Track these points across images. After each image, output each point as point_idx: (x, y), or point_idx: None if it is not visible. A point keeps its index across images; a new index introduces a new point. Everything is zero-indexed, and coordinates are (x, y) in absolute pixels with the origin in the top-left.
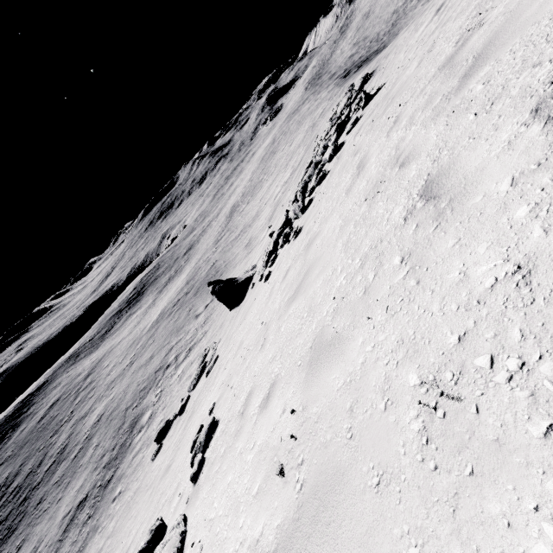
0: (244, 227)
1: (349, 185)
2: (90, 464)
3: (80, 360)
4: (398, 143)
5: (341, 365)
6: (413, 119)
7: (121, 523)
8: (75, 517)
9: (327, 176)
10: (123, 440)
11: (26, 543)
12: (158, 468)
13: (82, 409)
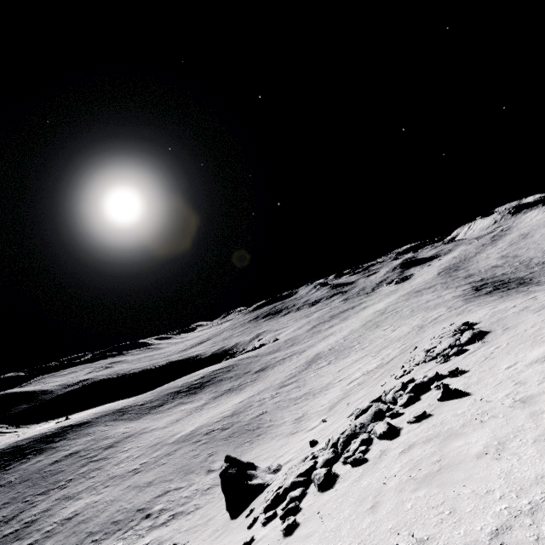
0: (309, 391)
1: None
2: None
3: (121, 421)
4: None
5: None
6: None
7: None
8: None
9: (360, 466)
10: None
11: None
12: None
13: (76, 486)
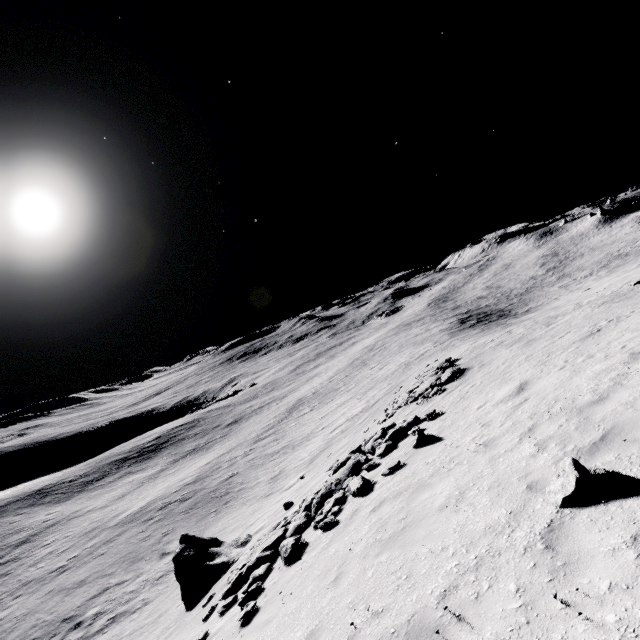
0: (288, 444)
1: None
2: None
3: (41, 505)
4: None
5: None
6: None
7: None
8: None
9: (331, 531)
10: None
11: None
12: None
13: None
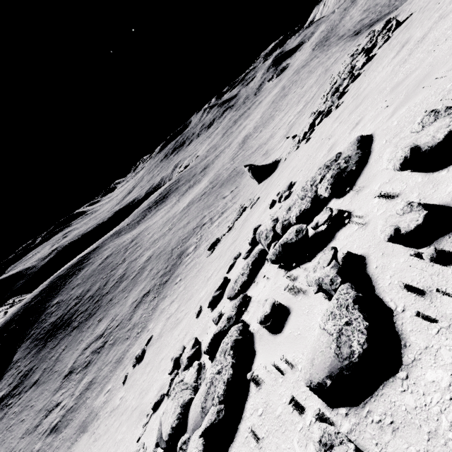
0: (259, 145)
1: (394, 55)
2: (147, 278)
3: (122, 235)
4: (440, 14)
5: (418, 70)
6: None
7: (191, 282)
8: (142, 300)
9: (361, 74)
10: (174, 262)
11: (105, 318)
12: (219, 252)
13: (133, 256)
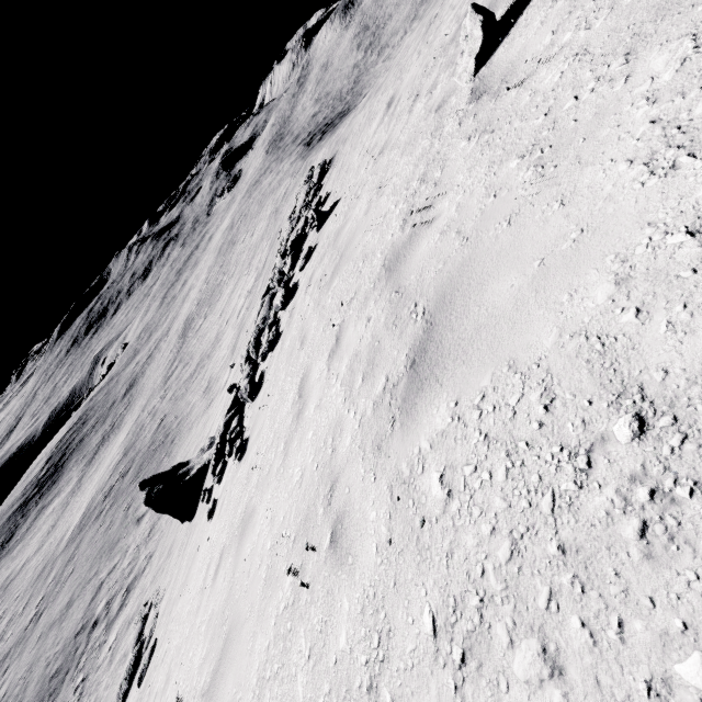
0: (201, 358)
1: (288, 430)
2: None
3: None
4: (336, 425)
5: None
6: (353, 382)
7: None
8: None
9: (278, 342)
10: None
11: None
12: None
13: None
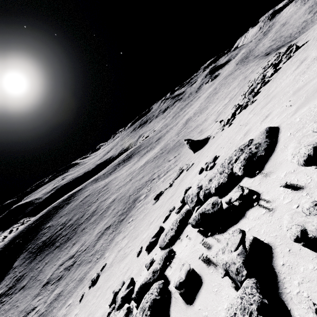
0: (196, 126)
1: (295, 68)
2: (110, 215)
3: (99, 182)
4: None
5: (315, 79)
6: None
7: (139, 223)
8: (104, 232)
9: (270, 81)
10: (130, 205)
11: (77, 242)
12: (161, 202)
13: (103, 198)
